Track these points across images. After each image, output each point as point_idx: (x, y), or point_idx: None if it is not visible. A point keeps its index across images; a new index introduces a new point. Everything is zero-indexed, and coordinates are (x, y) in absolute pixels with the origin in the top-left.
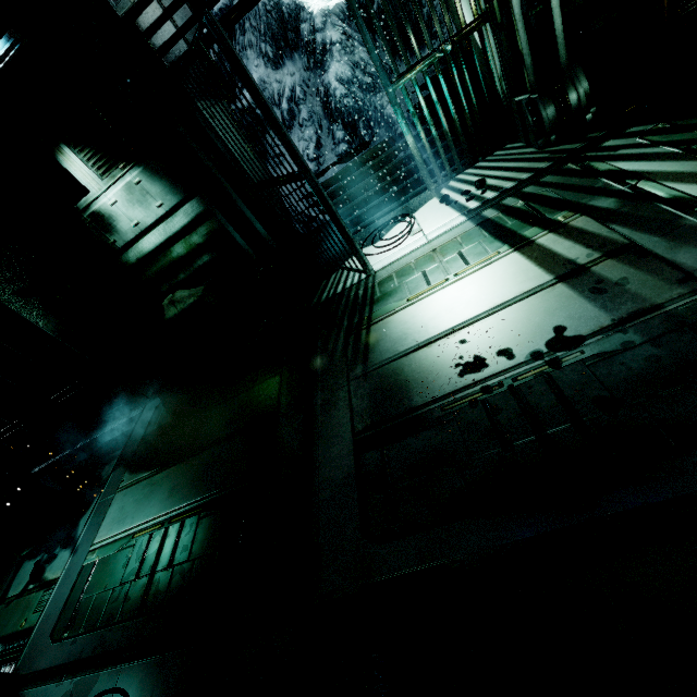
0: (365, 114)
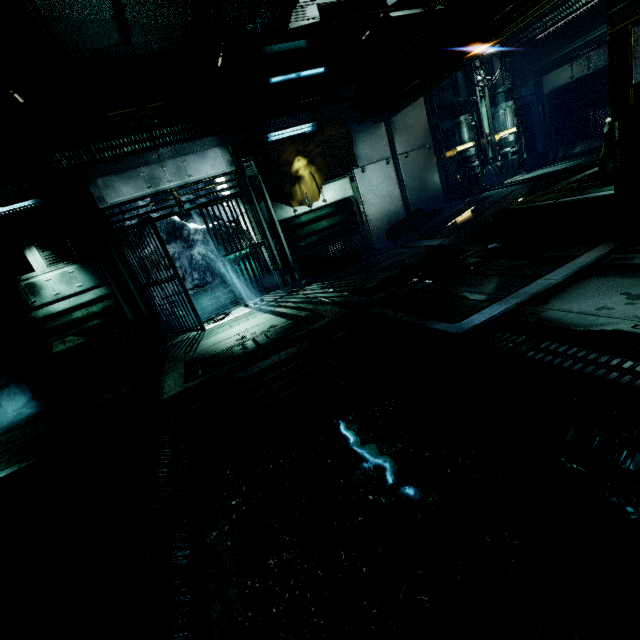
0: (211, 270)
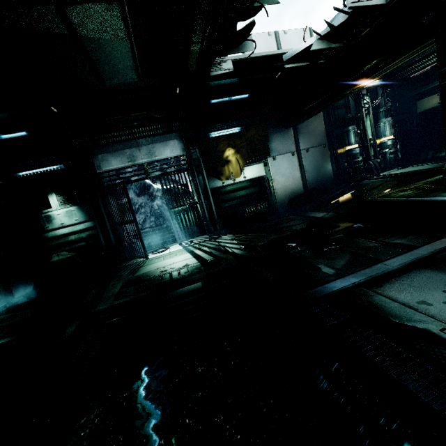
0: (163, 216)
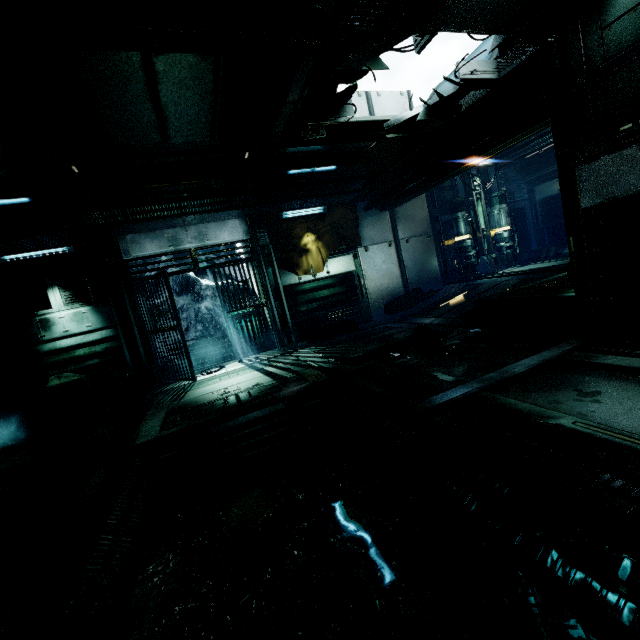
0: (214, 323)
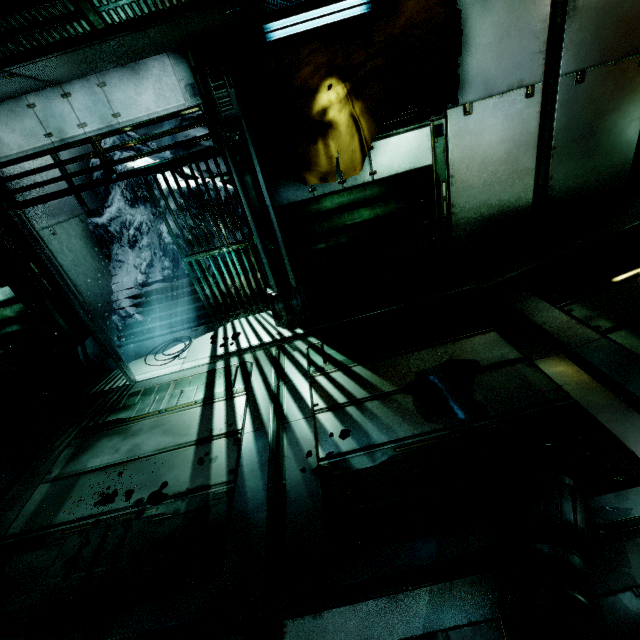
0: None
